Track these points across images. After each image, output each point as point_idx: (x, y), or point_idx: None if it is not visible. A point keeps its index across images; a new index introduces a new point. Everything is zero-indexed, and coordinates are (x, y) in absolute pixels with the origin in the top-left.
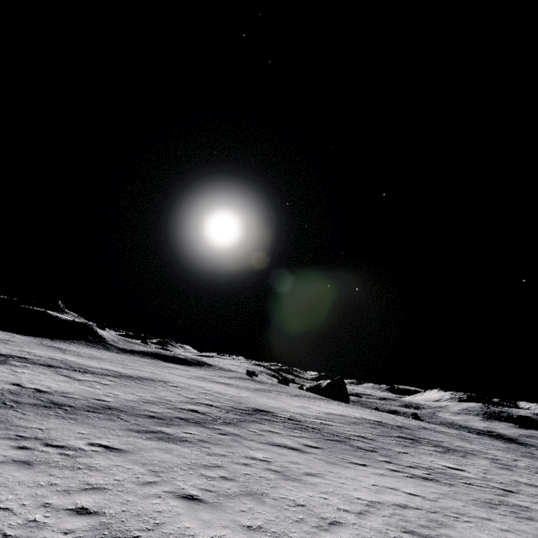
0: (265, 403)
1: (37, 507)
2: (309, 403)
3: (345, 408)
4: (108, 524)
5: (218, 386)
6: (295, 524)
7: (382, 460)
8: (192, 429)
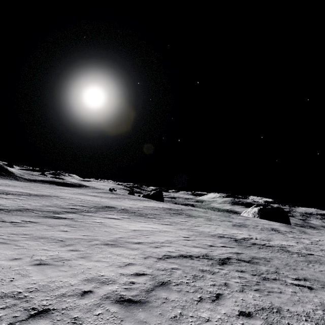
0: (113, 204)
1: (10, 234)
2: (139, 203)
3: (157, 204)
4: (36, 236)
5: (89, 197)
6: (101, 234)
7: (155, 220)
8: (70, 214)
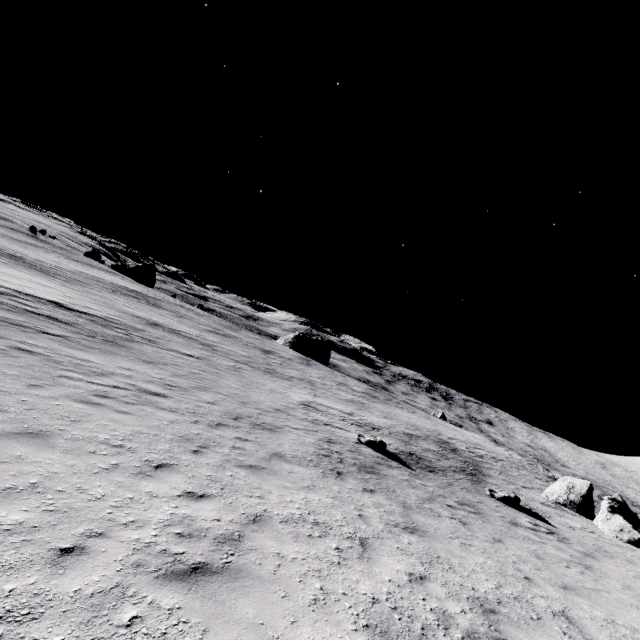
0: (4, 245)
1: None
2: (77, 266)
3: (121, 281)
4: None
5: None
6: None
7: (59, 281)
8: None
